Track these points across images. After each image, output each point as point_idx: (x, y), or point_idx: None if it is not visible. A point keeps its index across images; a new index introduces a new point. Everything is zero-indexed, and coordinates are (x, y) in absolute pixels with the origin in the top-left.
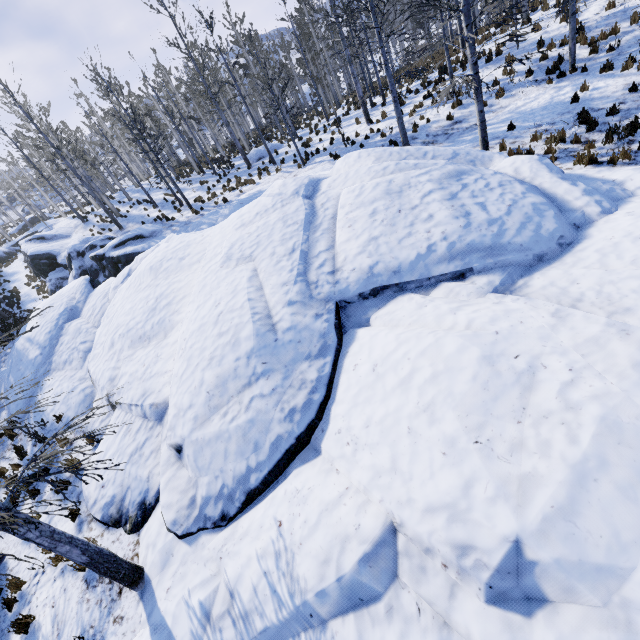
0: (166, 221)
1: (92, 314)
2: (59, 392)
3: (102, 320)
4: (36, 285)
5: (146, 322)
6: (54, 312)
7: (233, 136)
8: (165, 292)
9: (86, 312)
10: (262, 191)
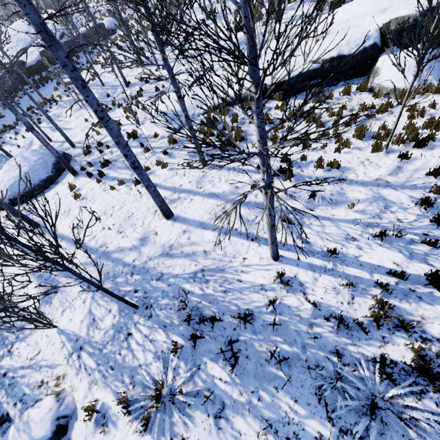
0: None
1: None
2: None
3: None
4: None
5: None
6: None
7: None
8: None
9: None
10: None
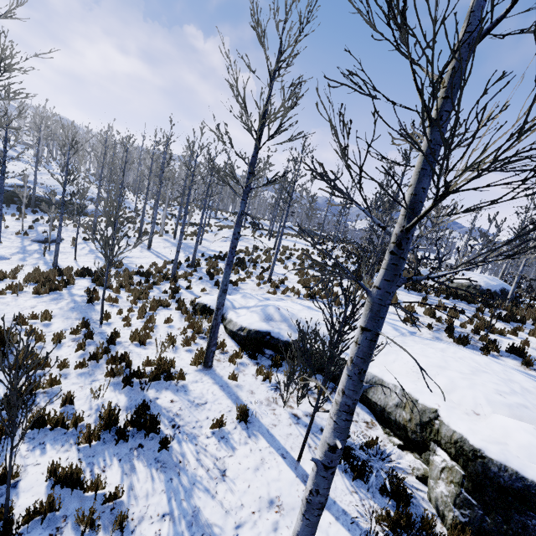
0: None
1: None
2: None
3: None
4: None
5: None
6: None
7: None
8: None
9: None
10: None
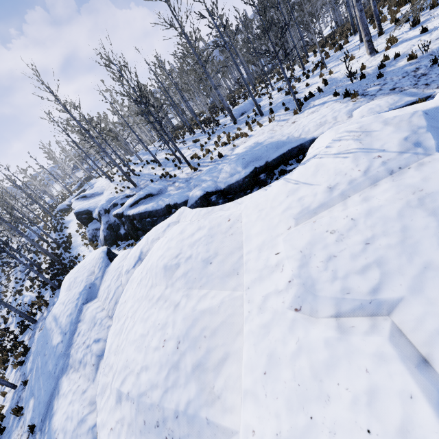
0: (169, 178)
1: (107, 298)
2: (69, 416)
3: (113, 318)
4: (81, 232)
5: (165, 394)
6: (75, 289)
7: (221, 97)
8: (190, 332)
9: (102, 293)
10: (261, 143)
